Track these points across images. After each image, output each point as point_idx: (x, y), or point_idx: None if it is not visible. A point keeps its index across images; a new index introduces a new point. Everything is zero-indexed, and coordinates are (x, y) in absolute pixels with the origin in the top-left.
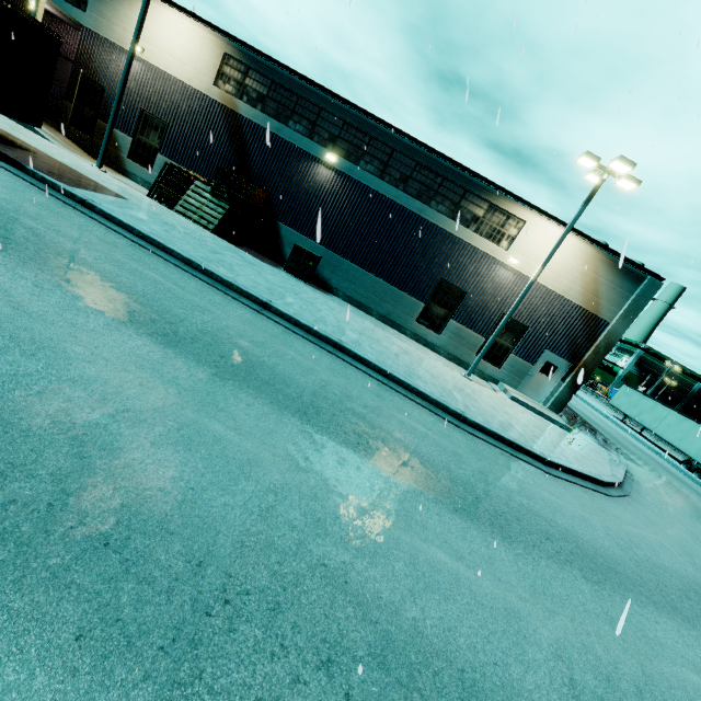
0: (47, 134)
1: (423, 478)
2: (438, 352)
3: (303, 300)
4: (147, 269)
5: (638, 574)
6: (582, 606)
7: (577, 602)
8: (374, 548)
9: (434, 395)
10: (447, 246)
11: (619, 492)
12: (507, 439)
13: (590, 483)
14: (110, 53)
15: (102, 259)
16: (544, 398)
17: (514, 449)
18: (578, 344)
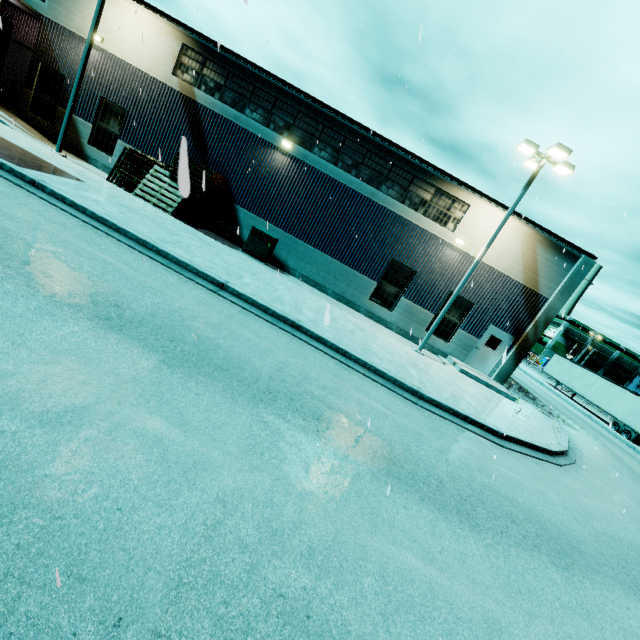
0: (6, 119)
1: (386, 464)
2: (391, 328)
3: (261, 280)
4: (96, 250)
5: (599, 551)
6: (557, 601)
7: (553, 597)
8: (338, 561)
9: (391, 373)
10: (397, 228)
11: (566, 460)
12: (462, 414)
13: (540, 453)
14: (69, 42)
15: (46, 238)
16: (490, 369)
17: (469, 423)
18: (520, 319)
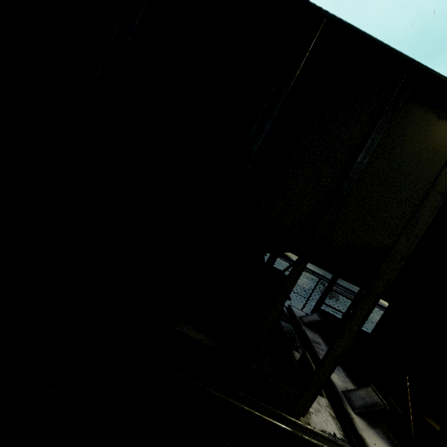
0: None
1: None
2: None
3: None
4: None
5: None
6: None
7: None
8: None
9: None
10: None
11: None
12: None
13: None
14: None
15: None
16: None
17: None
18: None
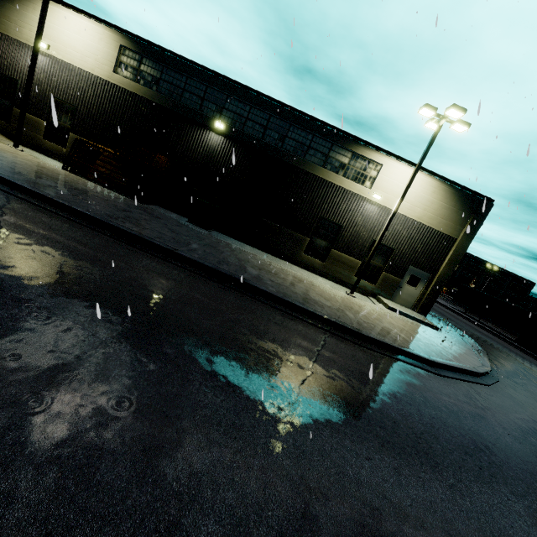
0: None
1: (342, 412)
2: (324, 276)
3: (207, 245)
4: (46, 230)
5: None
6: None
7: (523, 534)
8: None
9: (332, 318)
10: (322, 190)
11: (491, 379)
12: (399, 349)
13: (470, 376)
14: (19, 50)
15: None
16: (413, 304)
17: (406, 357)
18: (435, 258)
